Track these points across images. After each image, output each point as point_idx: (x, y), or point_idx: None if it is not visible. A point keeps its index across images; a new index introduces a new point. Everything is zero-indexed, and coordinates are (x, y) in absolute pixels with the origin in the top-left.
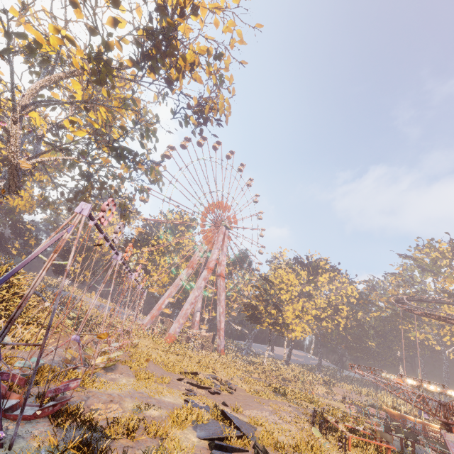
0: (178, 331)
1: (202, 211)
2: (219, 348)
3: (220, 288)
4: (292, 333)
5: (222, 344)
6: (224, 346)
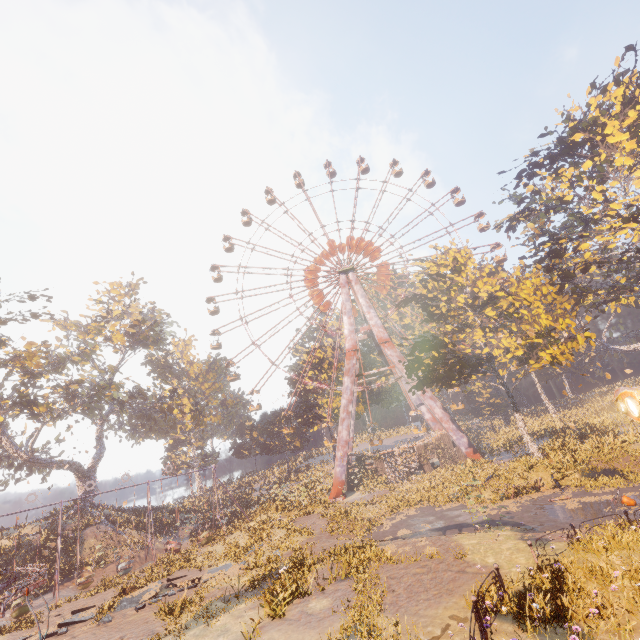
0: (340, 471)
1: (307, 287)
2: (462, 452)
3: (392, 361)
4: (541, 355)
5: (460, 443)
6: (470, 444)
